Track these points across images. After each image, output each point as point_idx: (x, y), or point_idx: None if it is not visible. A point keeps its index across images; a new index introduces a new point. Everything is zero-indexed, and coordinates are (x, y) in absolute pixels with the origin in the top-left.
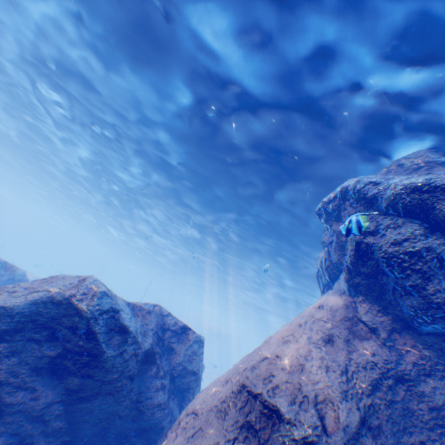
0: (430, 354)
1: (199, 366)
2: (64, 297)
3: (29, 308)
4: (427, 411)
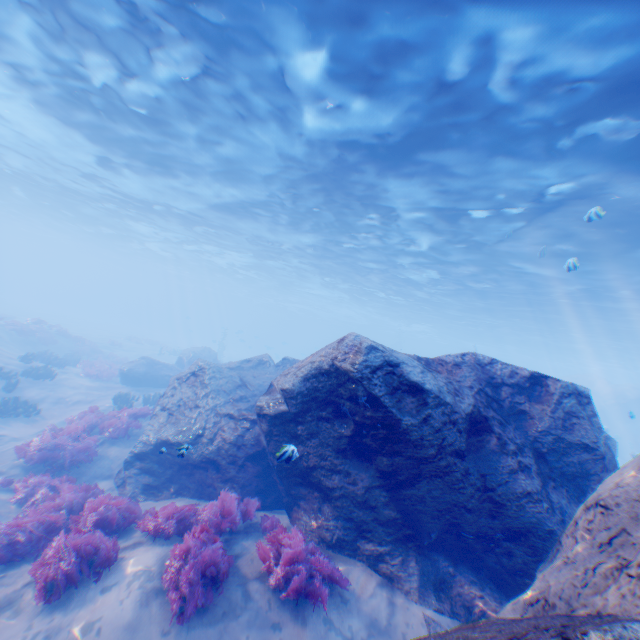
0: None
1: (590, 435)
2: (328, 364)
3: (303, 385)
4: None
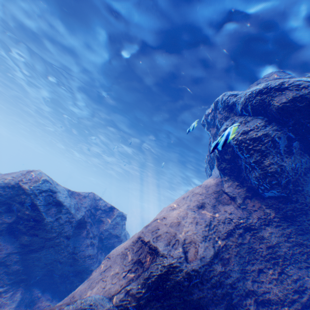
0: (269, 211)
1: (121, 232)
2: (16, 182)
3: None
4: (266, 249)
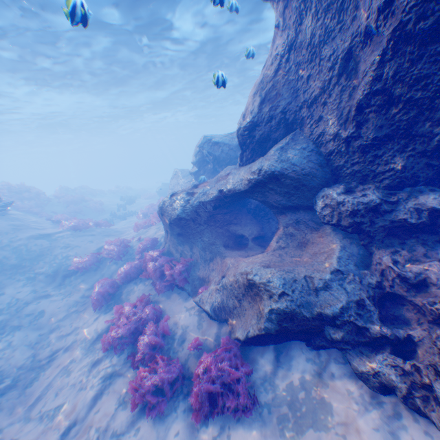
0: (295, 6)
1: None
2: (197, 148)
3: (195, 158)
4: (306, 52)
